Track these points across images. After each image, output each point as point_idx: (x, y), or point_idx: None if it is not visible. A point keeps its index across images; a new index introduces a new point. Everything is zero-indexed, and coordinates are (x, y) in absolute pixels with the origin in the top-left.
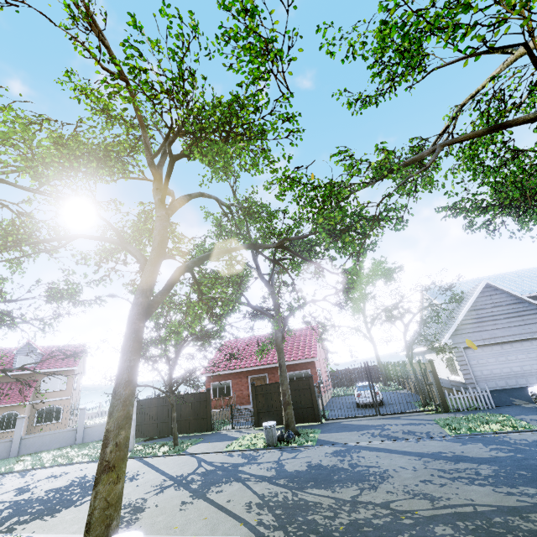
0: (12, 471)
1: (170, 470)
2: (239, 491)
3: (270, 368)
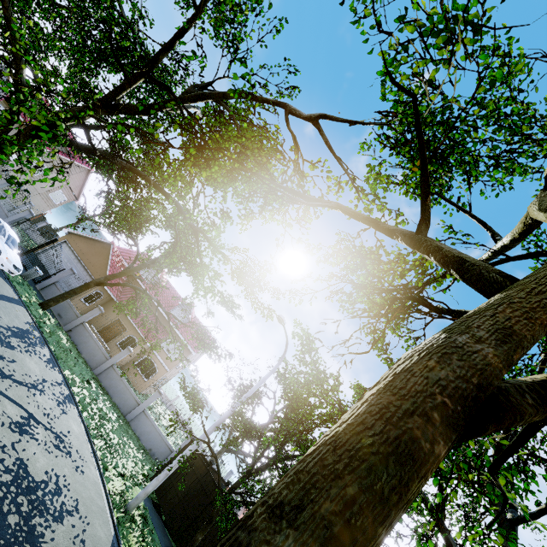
0: (71, 385)
1: None
2: None
3: None
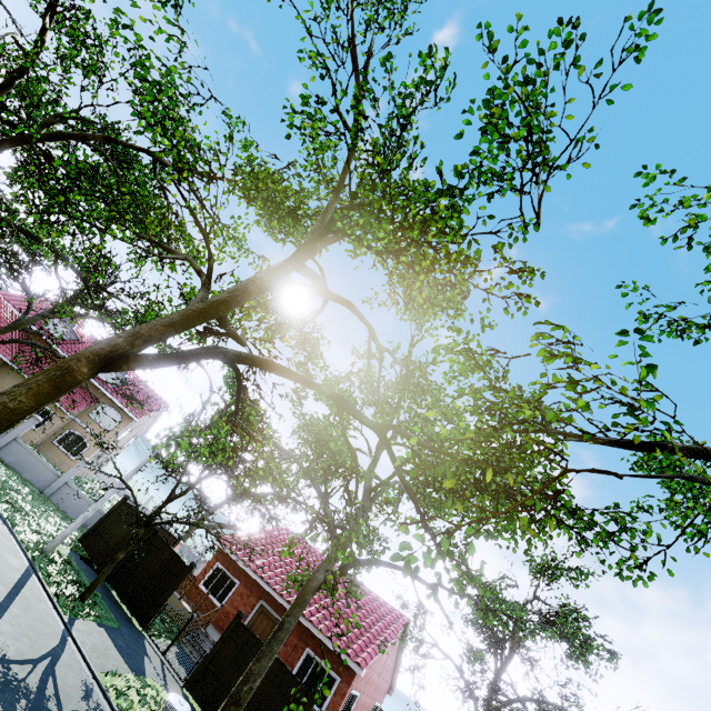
0: None
1: (8, 624)
2: None
3: None
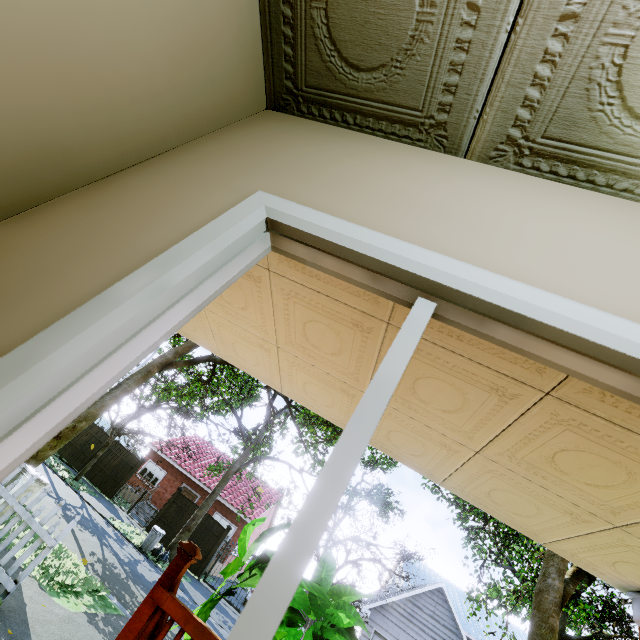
0: None
1: (60, 490)
2: (95, 543)
3: (207, 494)
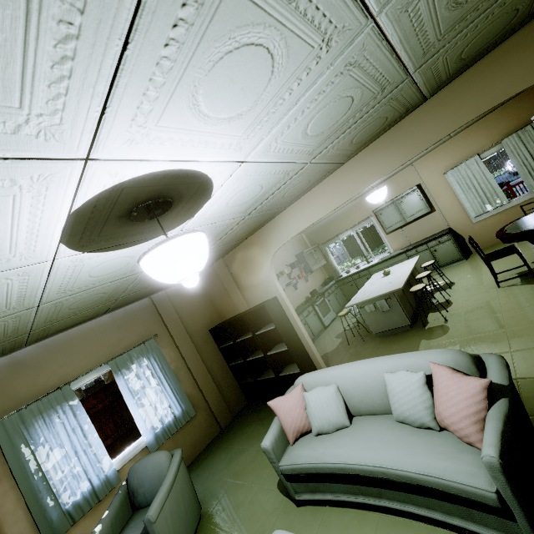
0: None
1: None
2: None
3: None
